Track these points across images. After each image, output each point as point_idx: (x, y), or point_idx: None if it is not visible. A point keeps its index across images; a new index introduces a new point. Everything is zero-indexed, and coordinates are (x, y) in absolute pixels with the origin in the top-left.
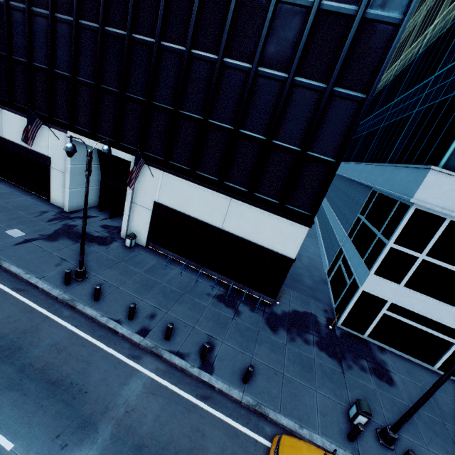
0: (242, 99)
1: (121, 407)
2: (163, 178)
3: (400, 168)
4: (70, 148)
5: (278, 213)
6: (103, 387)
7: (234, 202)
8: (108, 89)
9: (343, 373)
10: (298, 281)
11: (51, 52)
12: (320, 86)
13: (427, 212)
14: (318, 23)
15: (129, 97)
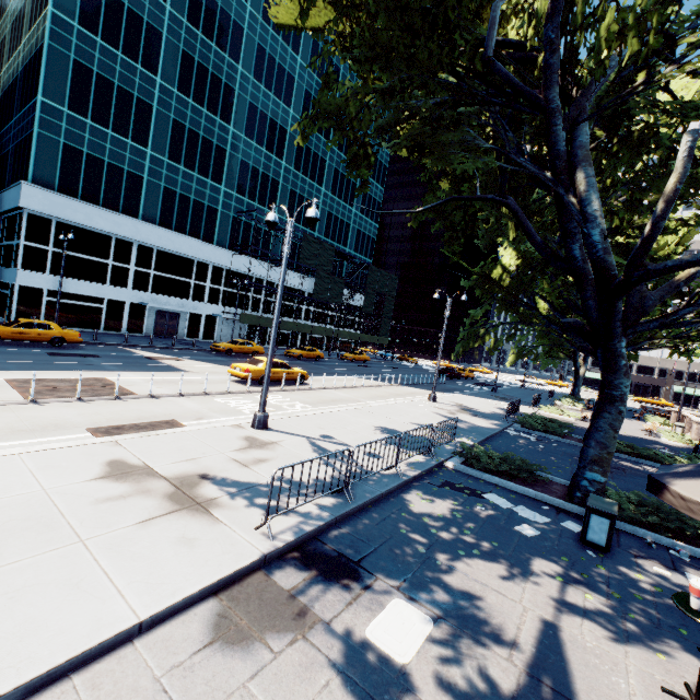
0: None
1: None
2: None
3: (11, 190)
4: None
5: None
6: None
7: None
8: None
9: None
10: None
11: None
12: None
13: (38, 215)
14: None
15: None
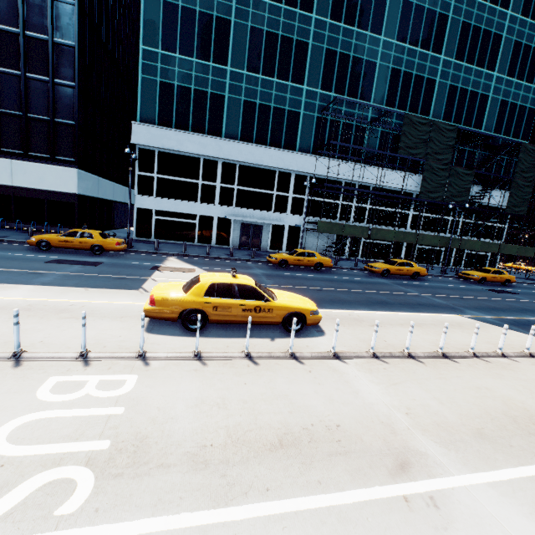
0: None
1: None
2: None
3: None
4: None
5: (52, 163)
6: None
7: (15, 162)
8: None
9: None
10: None
11: None
12: (45, 79)
13: (145, 149)
14: (28, 44)
15: None
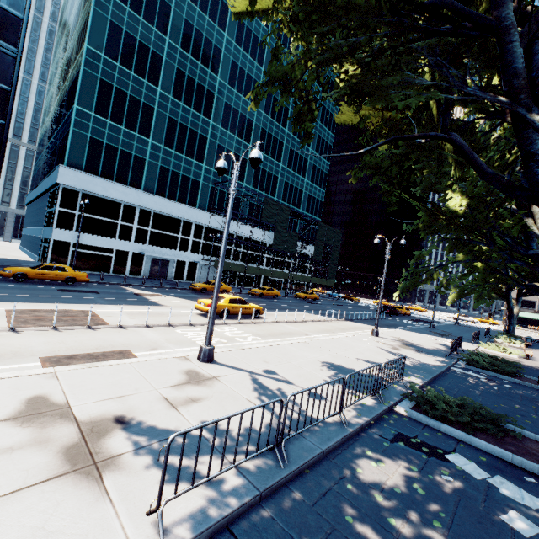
0: None
1: None
2: None
3: (54, 172)
4: None
5: None
6: None
7: None
8: None
9: None
10: None
11: None
12: None
13: (70, 189)
14: None
15: None
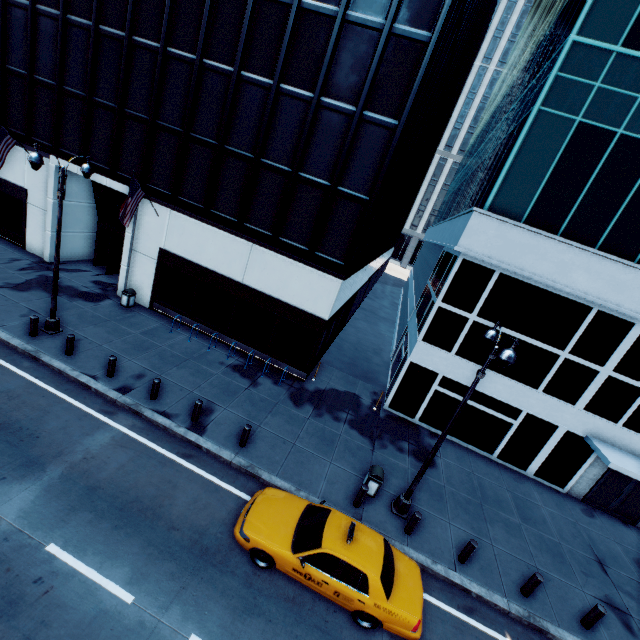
0: (263, 121)
1: (79, 453)
2: (171, 218)
3: (460, 218)
4: (34, 158)
5: (307, 262)
6: (60, 434)
7: (257, 248)
8: (103, 104)
9: (372, 451)
10: (372, 380)
11: (31, 53)
12: (349, 109)
13: (475, 263)
14: (344, 36)
15: (128, 114)
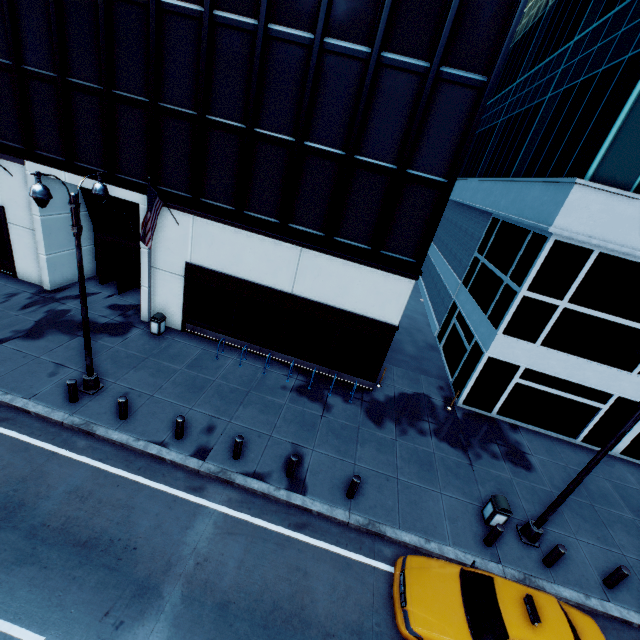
0: (304, 92)
1: (188, 558)
2: (195, 226)
3: (532, 184)
4: (39, 192)
5: (371, 264)
6: (158, 537)
7: (307, 253)
8: (82, 86)
9: (470, 465)
10: (398, 351)
11: None
12: (420, 65)
13: (570, 243)
14: None
15: (119, 98)
